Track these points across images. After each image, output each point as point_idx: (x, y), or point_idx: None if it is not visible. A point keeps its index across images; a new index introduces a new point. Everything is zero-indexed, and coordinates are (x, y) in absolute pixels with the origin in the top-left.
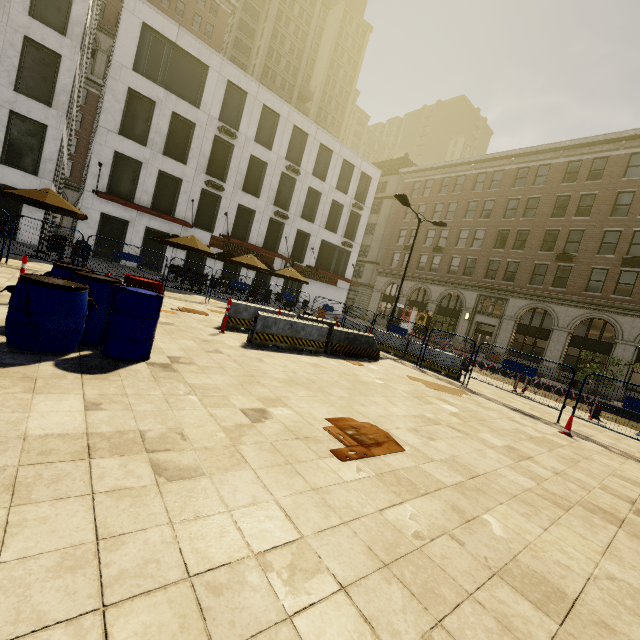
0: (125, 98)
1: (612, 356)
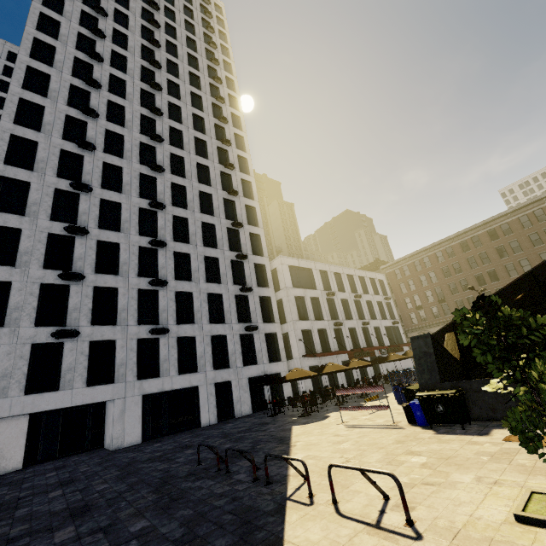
0: (295, 302)
1: None
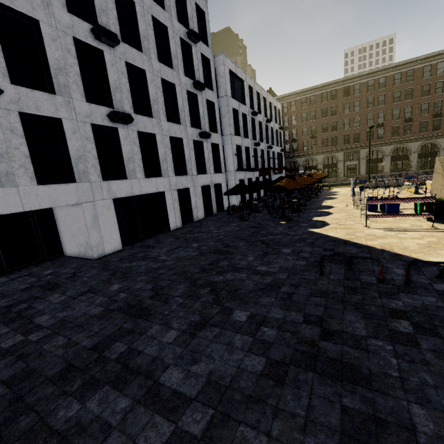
0: (232, 114)
1: (410, 160)
